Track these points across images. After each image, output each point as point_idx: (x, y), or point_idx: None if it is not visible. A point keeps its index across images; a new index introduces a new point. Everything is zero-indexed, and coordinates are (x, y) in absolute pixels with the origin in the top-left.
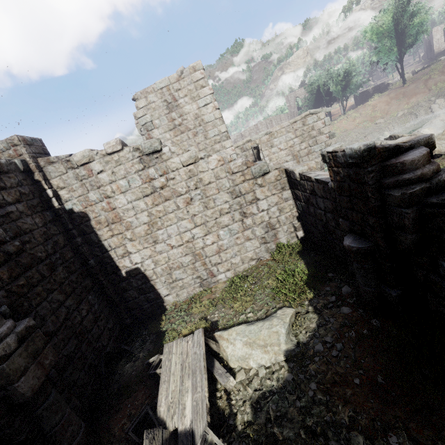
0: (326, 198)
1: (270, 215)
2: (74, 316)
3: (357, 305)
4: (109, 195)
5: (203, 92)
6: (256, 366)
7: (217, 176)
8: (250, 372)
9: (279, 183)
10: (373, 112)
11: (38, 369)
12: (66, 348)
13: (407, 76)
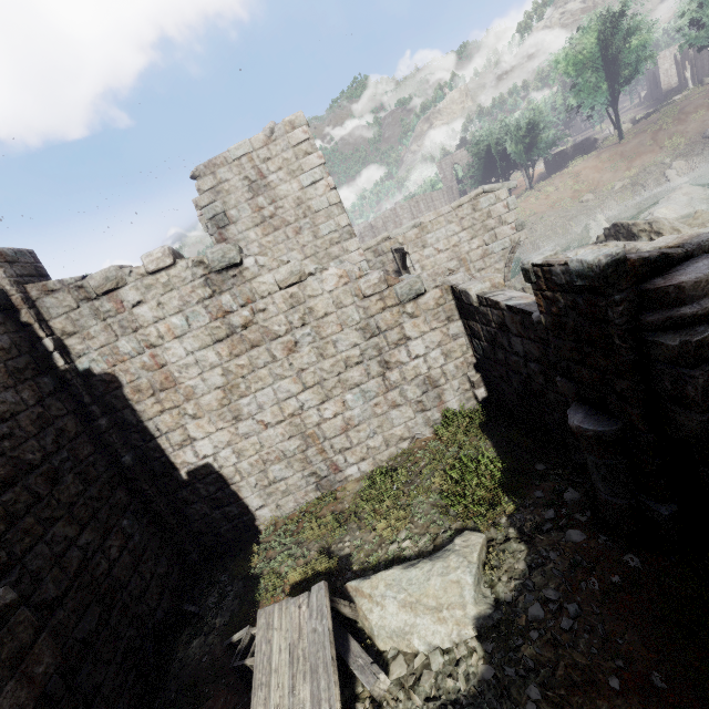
0: (527, 338)
1: (430, 363)
2: (96, 563)
3: (595, 526)
4: (154, 343)
5: (308, 162)
6: (424, 649)
7: (338, 302)
8: (415, 661)
9: (443, 311)
10: (576, 185)
11: (22, 688)
12: (81, 625)
13: (624, 126)
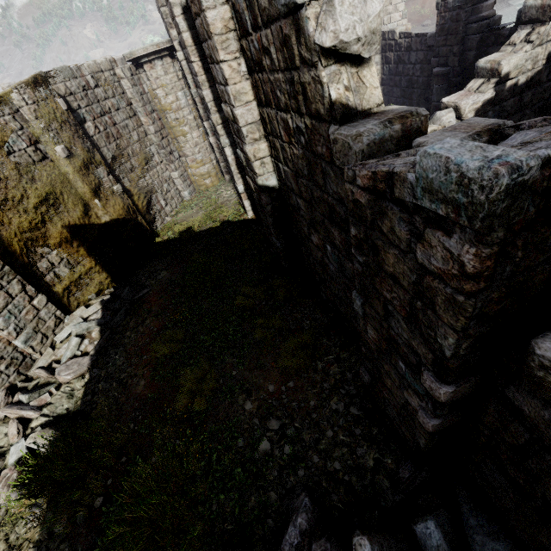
0: (420, 50)
1: None
2: None
3: None
4: None
5: None
6: None
7: None
8: None
9: None
10: (423, 10)
11: None
12: None
13: None
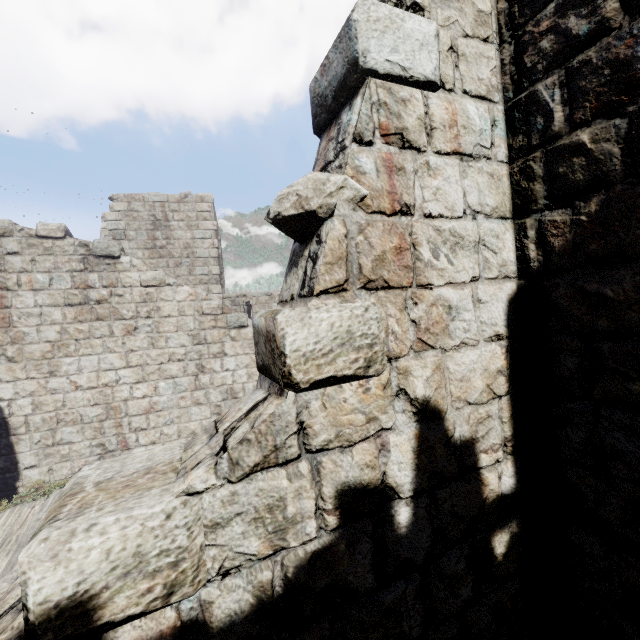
0: None
1: (236, 378)
2: None
3: None
4: (9, 287)
5: (204, 224)
6: None
7: (182, 311)
8: None
9: None
10: None
11: None
12: None
13: None
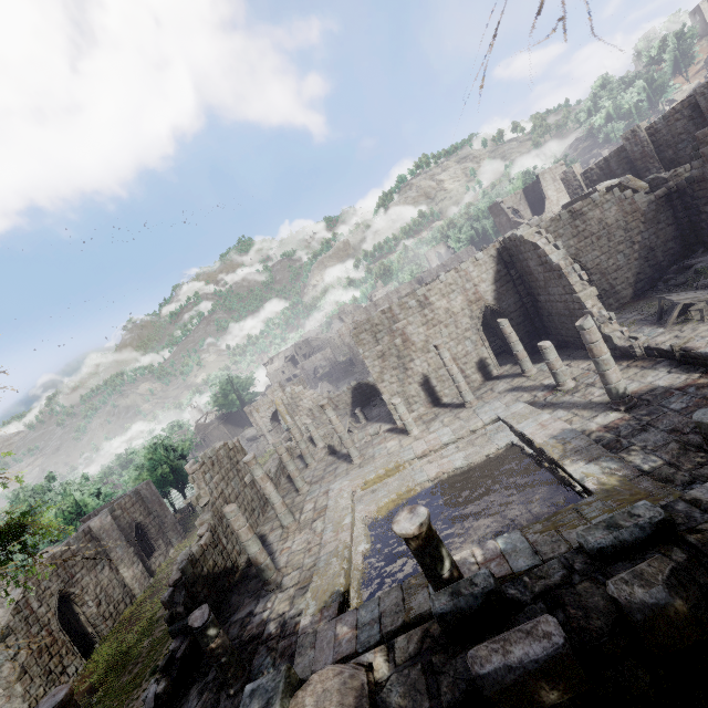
0: None
1: None
2: None
3: None
4: None
5: None
6: None
7: None
8: None
9: None
10: None
11: None
12: None
13: None
